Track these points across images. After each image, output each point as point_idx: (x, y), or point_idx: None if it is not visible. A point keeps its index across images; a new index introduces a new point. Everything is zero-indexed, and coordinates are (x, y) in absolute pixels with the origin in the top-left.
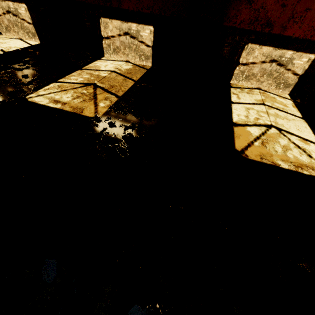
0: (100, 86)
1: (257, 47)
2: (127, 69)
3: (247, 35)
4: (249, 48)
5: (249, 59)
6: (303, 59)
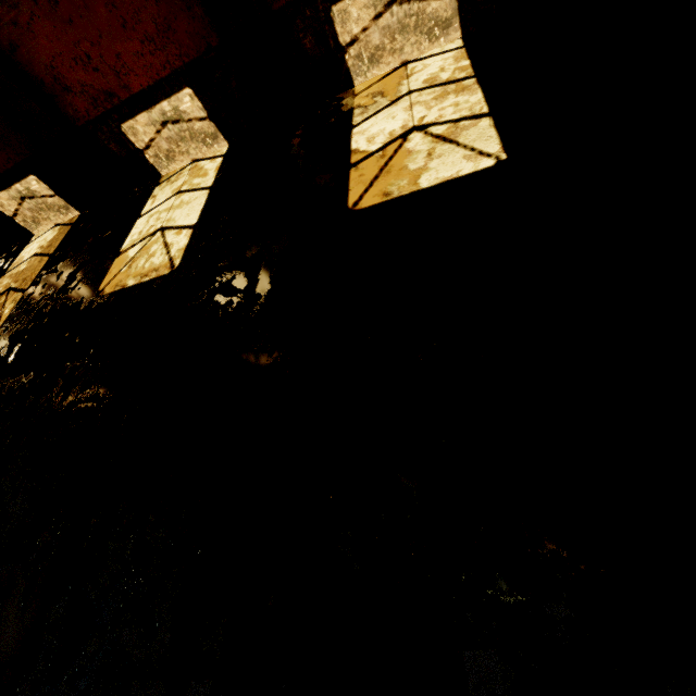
0: (13, 288)
1: (132, 122)
2: (50, 241)
3: (109, 119)
4: (128, 129)
5: (144, 140)
6: (186, 100)
